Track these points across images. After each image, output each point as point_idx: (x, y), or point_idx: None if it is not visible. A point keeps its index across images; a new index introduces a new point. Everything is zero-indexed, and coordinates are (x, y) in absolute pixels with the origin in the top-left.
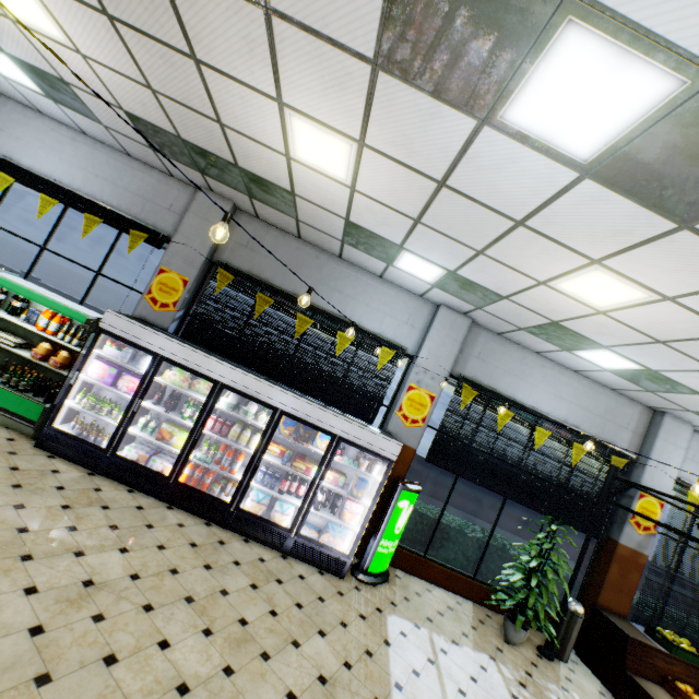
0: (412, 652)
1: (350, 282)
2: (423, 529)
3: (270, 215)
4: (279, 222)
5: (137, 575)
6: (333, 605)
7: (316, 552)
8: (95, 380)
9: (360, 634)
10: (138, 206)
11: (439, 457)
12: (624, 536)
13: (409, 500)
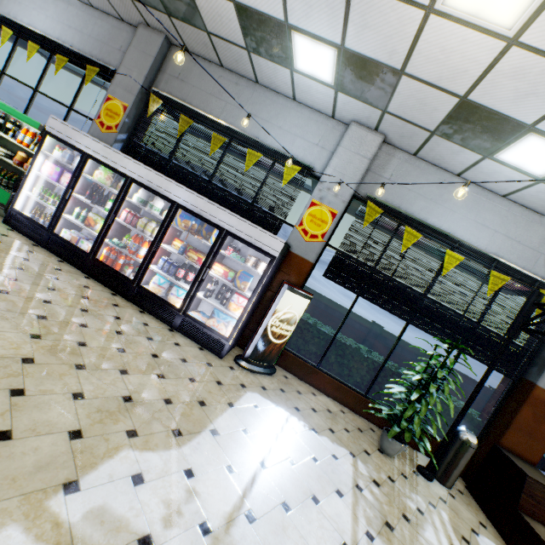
0: (254, 419)
1: (265, 106)
2: (319, 343)
3: (191, 39)
4: (200, 47)
5: (7, 292)
6: (193, 367)
7: (200, 332)
8: (45, 176)
9: (205, 390)
10: (97, 50)
11: (337, 274)
12: (544, 379)
13: (294, 302)
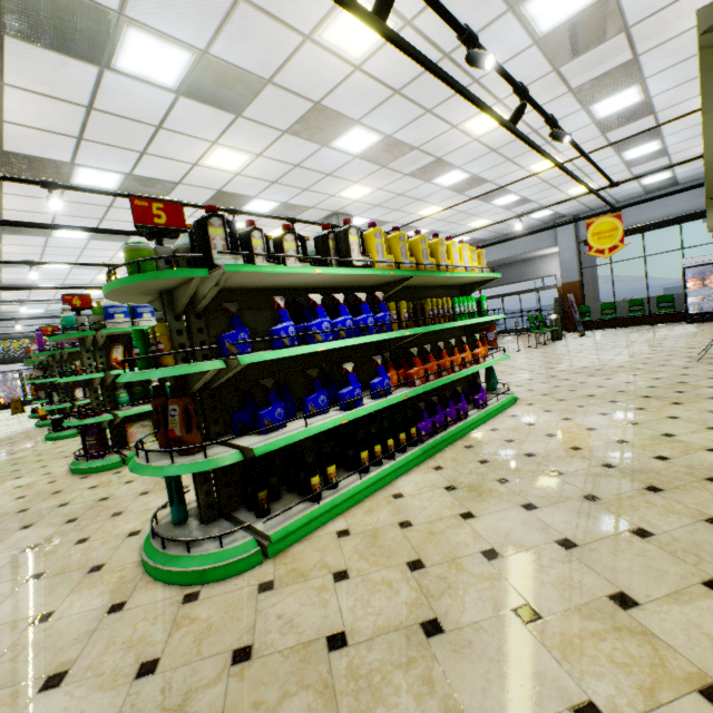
0: None
1: (12, 322)
2: None
3: None
4: None
5: None
6: None
7: None
8: None
9: None
10: None
11: None
12: None
13: None
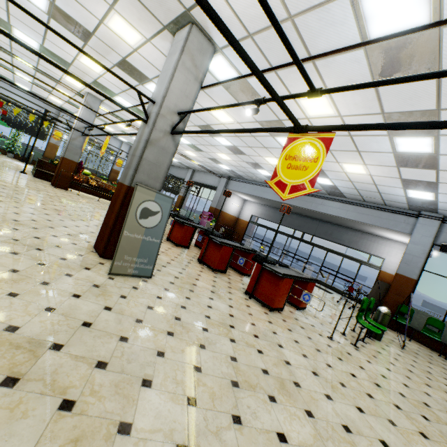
0: None
1: None
2: None
3: None
4: None
5: None
6: None
7: None
8: None
9: None
10: None
11: None
12: (51, 141)
13: None
